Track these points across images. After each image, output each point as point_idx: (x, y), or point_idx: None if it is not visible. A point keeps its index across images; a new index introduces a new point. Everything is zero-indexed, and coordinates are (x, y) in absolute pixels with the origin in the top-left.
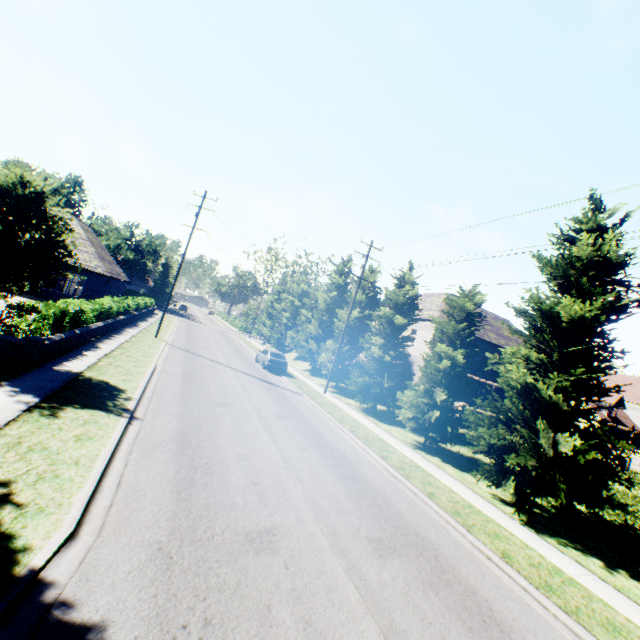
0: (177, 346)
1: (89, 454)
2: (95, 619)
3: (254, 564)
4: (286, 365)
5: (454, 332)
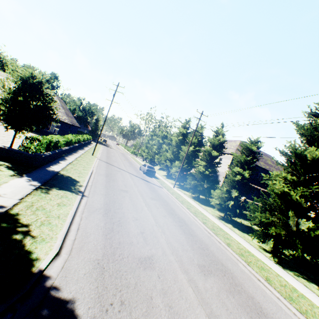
0: (102, 160)
1: (64, 213)
2: (70, 297)
3: (143, 274)
4: (155, 172)
5: (244, 161)
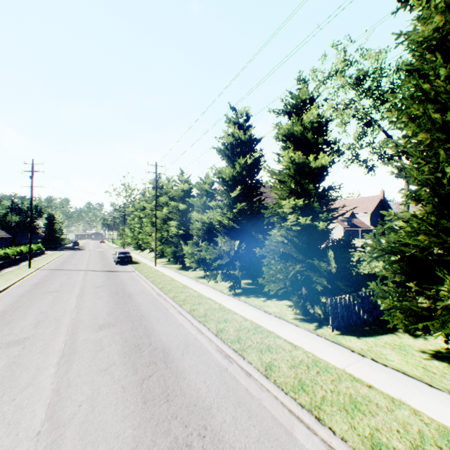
0: (47, 269)
1: None
2: None
3: (1, 351)
4: (131, 257)
5: (202, 204)
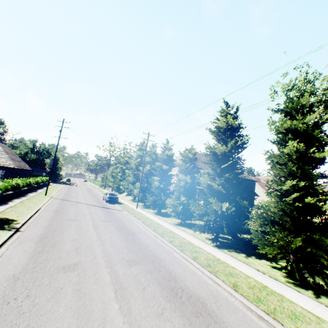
0: (57, 198)
1: None
2: None
3: (62, 275)
4: (117, 198)
5: (186, 168)
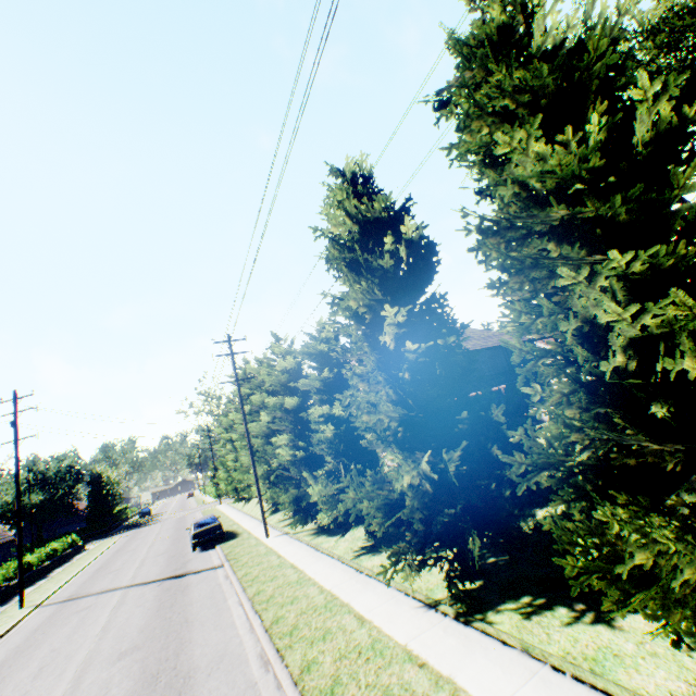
0: (55, 601)
1: None
2: None
3: None
4: (219, 528)
5: (326, 385)
